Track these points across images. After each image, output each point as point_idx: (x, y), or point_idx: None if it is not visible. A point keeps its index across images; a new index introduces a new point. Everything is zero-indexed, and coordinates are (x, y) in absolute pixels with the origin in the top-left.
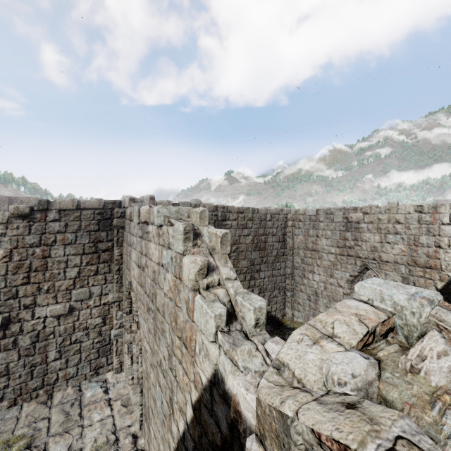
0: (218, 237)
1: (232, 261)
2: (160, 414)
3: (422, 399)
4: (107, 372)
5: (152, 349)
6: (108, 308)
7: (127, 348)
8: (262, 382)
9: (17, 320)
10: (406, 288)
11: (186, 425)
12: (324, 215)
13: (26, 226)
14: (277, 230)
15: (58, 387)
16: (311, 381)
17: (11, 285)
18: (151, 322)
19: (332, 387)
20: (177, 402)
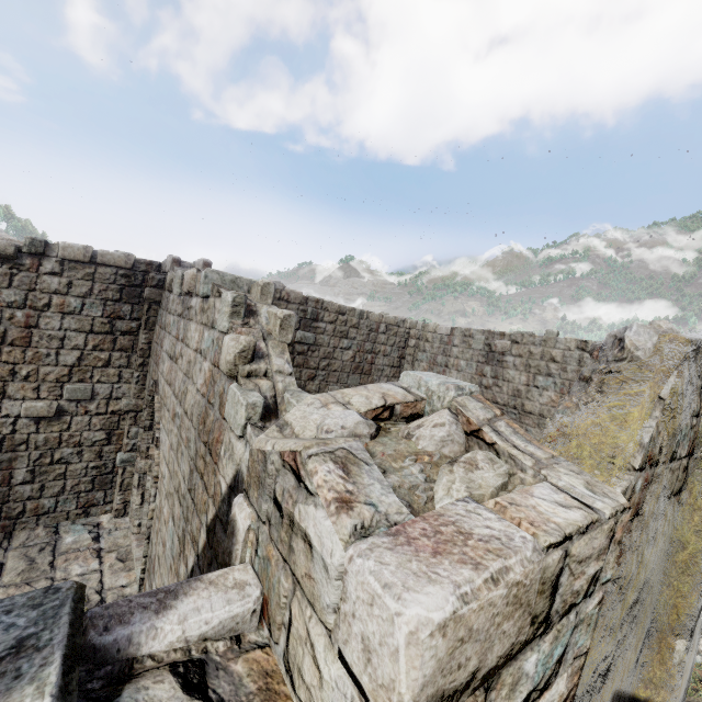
0: (277, 318)
1: (317, 383)
2: (168, 558)
3: (398, 452)
4: (102, 514)
5: (171, 471)
6: (117, 419)
7: (138, 480)
8: (260, 437)
9: None
10: (449, 379)
11: (196, 557)
12: (461, 337)
13: (6, 274)
14: (393, 350)
15: (23, 525)
16: (307, 436)
17: None
18: (175, 433)
19: (320, 435)
20: (191, 531)
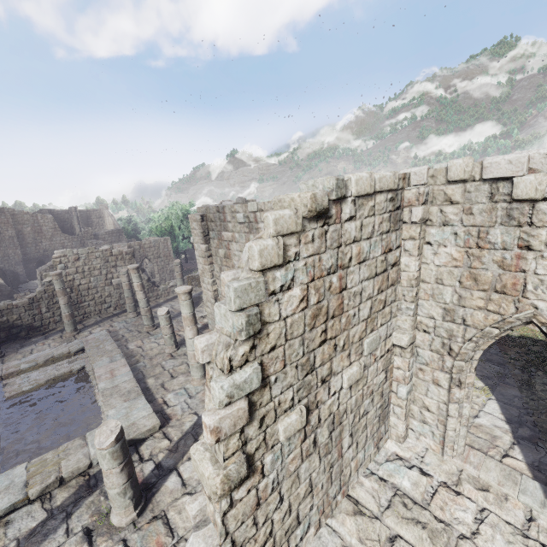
0: None
1: None
2: None
3: None
4: (384, 443)
5: None
6: (390, 355)
7: (458, 410)
8: None
9: (315, 405)
10: None
11: None
12: None
13: (321, 235)
14: None
15: (351, 483)
16: None
17: (309, 349)
18: None
19: None
20: None
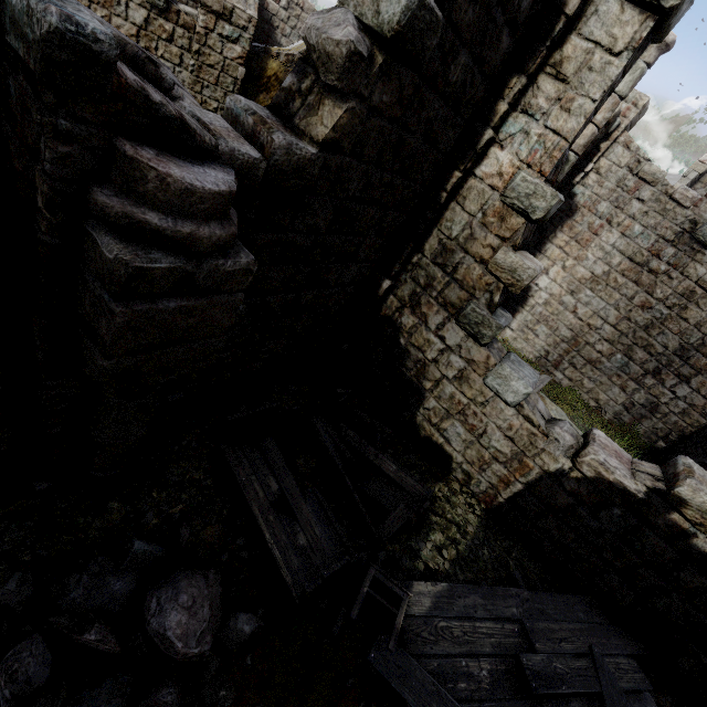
0: None
1: None
2: None
3: None
4: None
5: None
6: None
7: None
8: None
9: None
10: None
11: None
12: None
13: None
14: None
15: None
16: None
17: None
18: None
19: None
20: None
